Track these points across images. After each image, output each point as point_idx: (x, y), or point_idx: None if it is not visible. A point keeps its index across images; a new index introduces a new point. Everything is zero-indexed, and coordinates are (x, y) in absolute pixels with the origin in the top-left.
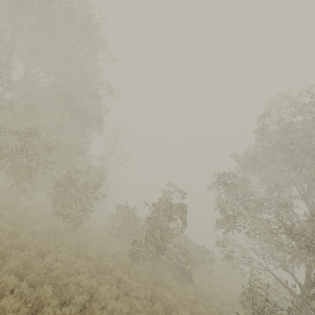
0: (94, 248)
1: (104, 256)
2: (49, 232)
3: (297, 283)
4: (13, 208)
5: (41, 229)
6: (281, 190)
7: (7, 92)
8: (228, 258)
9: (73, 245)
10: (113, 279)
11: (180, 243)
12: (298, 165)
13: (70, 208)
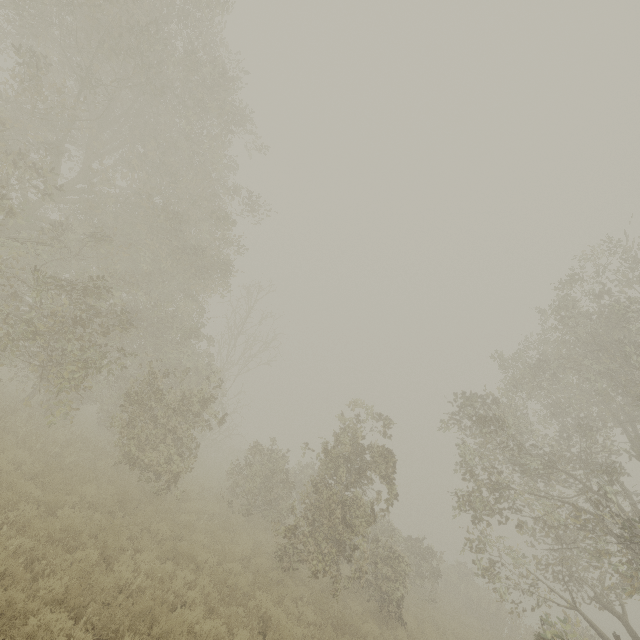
0: (204, 541)
1: (226, 561)
2: (114, 501)
3: (634, 638)
4: (37, 446)
5: (96, 494)
6: (594, 434)
7: (47, 203)
8: (484, 573)
9: (163, 534)
10: (251, 617)
11: (372, 532)
12: (633, 387)
13: (156, 450)
